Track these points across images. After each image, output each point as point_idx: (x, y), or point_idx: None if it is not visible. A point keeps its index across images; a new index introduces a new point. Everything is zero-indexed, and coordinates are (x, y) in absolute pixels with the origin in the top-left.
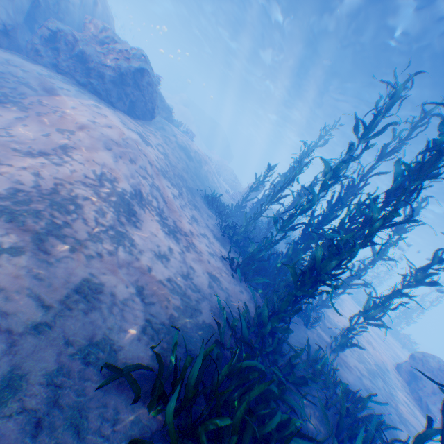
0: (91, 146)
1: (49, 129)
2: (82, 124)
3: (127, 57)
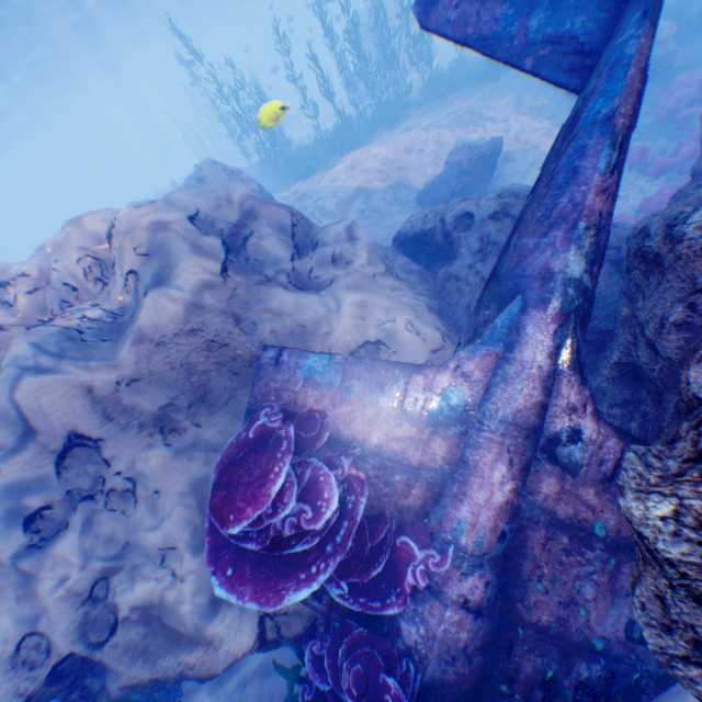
0: (405, 143)
1: (412, 157)
2: (389, 154)
3: (232, 173)
